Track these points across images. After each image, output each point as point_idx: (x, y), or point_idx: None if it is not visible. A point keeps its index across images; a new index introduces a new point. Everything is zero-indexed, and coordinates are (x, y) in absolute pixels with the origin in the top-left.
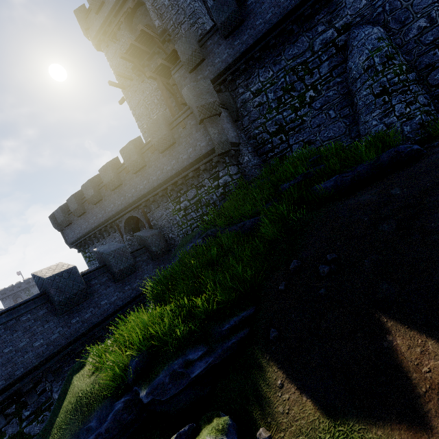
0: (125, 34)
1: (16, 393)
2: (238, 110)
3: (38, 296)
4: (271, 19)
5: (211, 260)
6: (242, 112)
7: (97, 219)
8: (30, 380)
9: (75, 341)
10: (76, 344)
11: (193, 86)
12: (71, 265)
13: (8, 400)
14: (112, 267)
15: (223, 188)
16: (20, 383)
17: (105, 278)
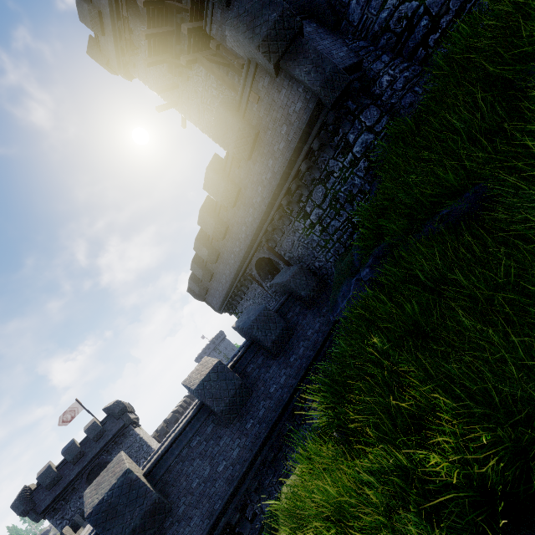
0: (140, 32)
1: (227, 525)
2: (331, 3)
3: (197, 411)
4: None
5: (412, 322)
6: (340, 1)
7: (226, 277)
8: (233, 510)
9: (262, 449)
10: (264, 452)
11: (235, 16)
12: (215, 361)
13: (223, 534)
14: (261, 342)
15: (366, 158)
16: (224, 516)
17: (260, 357)
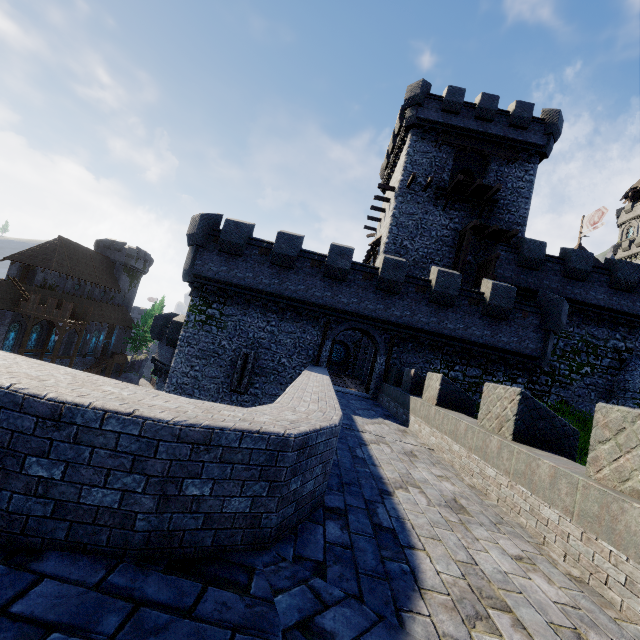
0: (453, 156)
1: None
2: None
3: None
4: (600, 300)
5: None
6: None
7: (306, 291)
8: None
9: None
10: None
11: (565, 302)
12: None
13: None
14: None
15: None
16: None
17: None
